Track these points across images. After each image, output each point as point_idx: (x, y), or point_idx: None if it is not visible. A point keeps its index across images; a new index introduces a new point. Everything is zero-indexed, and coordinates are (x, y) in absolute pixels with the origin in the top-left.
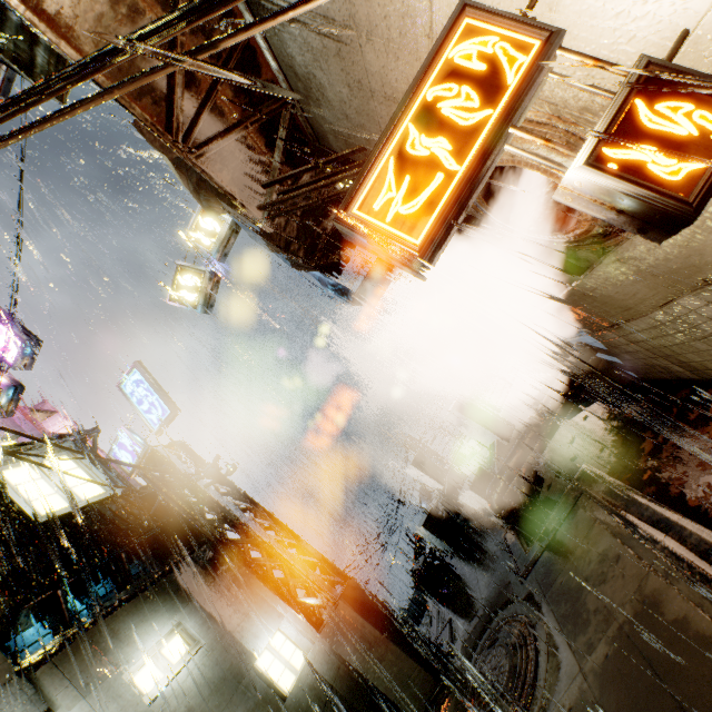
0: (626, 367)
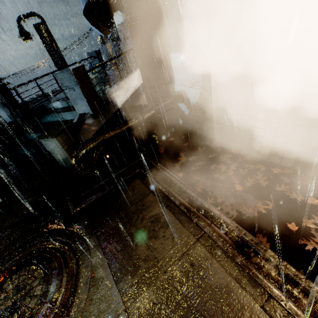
0: (185, 117)
